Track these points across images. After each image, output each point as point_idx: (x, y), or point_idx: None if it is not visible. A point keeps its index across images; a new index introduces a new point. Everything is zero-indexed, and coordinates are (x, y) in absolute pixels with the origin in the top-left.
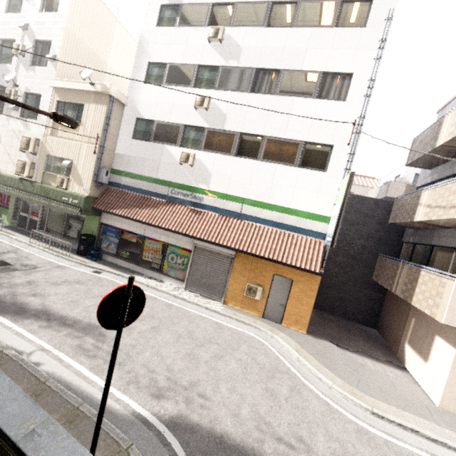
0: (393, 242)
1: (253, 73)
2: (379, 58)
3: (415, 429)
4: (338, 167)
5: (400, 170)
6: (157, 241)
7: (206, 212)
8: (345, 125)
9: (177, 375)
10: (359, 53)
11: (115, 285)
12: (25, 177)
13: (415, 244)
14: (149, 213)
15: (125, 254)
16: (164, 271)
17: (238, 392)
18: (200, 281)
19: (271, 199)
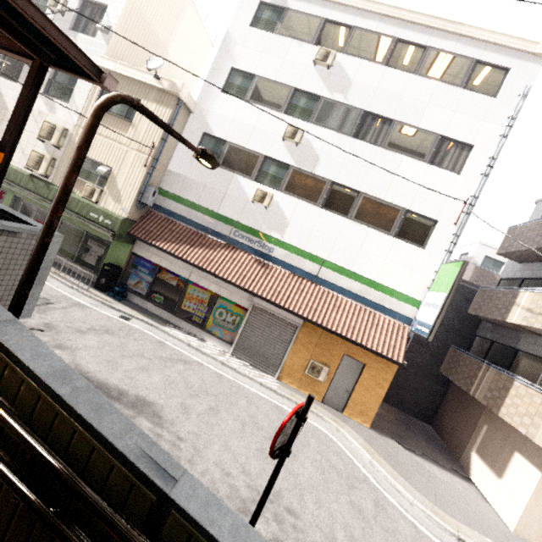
0: (466, 333)
1: (360, 116)
2: (505, 137)
3: None
4: (439, 246)
5: (469, 248)
6: (204, 290)
7: (274, 267)
8: (455, 201)
9: (257, 481)
10: (484, 124)
11: (151, 340)
12: (40, 175)
13: (493, 341)
14: (204, 255)
15: (159, 297)
16: (208, 328)
17: (325, 508)
18: (253, 347)
19: (356, 267)
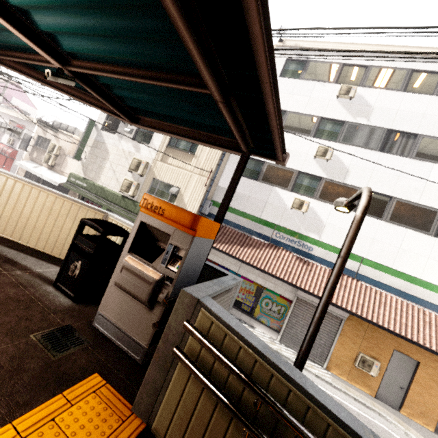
0: None
1: (384, 133)
2: None
3: None
4: None
5: None
6: (251, 282)
7: (314, 263)
8: None
9: None
10: None
11: None
12: (129, 196)
13: None
14: (252, 253)
15: None
16: (256, 316)
17: None
18: (299, 336)
19: (396, 264)
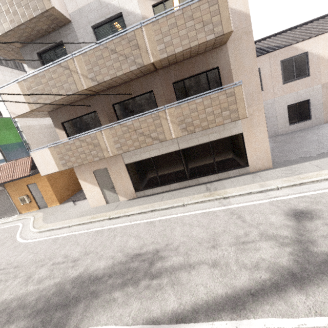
0: None
1: None
2: None
3: (52, 229)
4: (5, 110)
5: None
6: None
7: None
8: None
9: None
10: None
11: None
12: None
13: None
14: None
15: None
16: None
17: None
18: (2, 210)
19: None
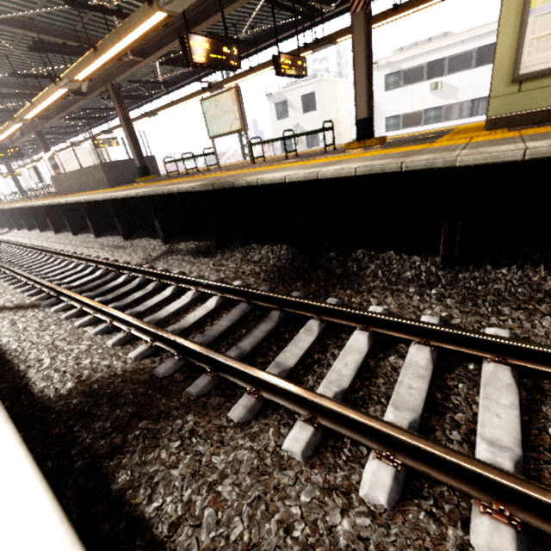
0: None
1: (470, 104)
2: None
3: None
4: None
5: None
6: None
7: None
8: None
9: None
10: None
11: None
12: None
13: None
14: None
15: None
16: None
17: None
18: None
19: None
